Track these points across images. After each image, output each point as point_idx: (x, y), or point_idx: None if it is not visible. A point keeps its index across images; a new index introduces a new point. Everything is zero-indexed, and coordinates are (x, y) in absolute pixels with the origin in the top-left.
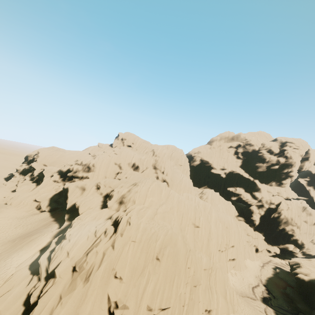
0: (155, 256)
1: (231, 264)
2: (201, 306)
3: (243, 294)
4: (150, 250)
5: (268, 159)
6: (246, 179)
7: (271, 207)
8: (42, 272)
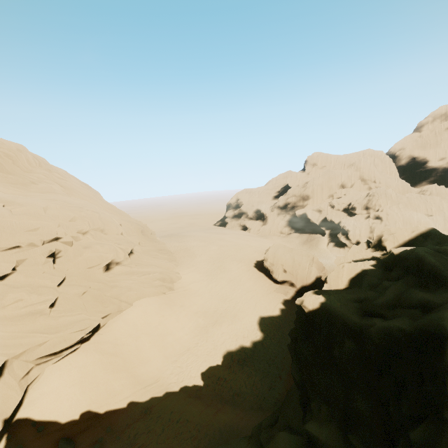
0: (415, 225)
1: None
2: None
3: None
4: (411, 223)
5: None
6: None
7: None
8: (349, 244)
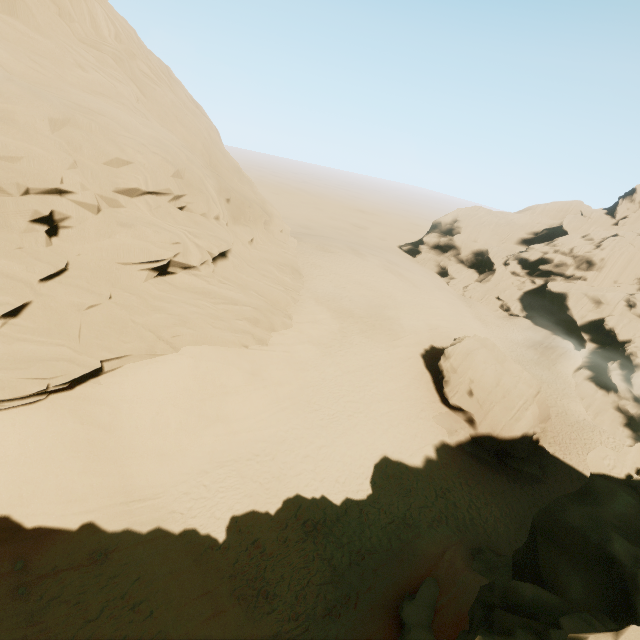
0: None
1: None
2: None
3: None
4: None
5: None
6: None
7: None
8: (624, 393)
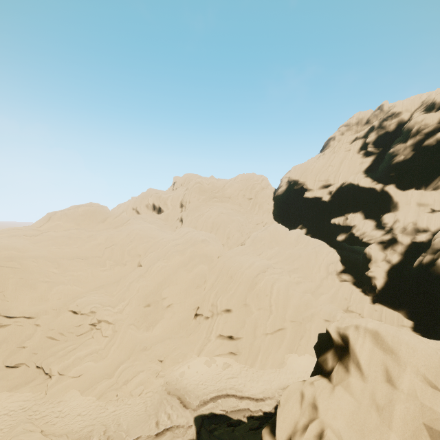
0: None
1: (224, 345)
2: (23, 354)
3: (180, 391)
4: None
5: (416, 127)
6: (368, 191)
7: (420, 241)
8: None
